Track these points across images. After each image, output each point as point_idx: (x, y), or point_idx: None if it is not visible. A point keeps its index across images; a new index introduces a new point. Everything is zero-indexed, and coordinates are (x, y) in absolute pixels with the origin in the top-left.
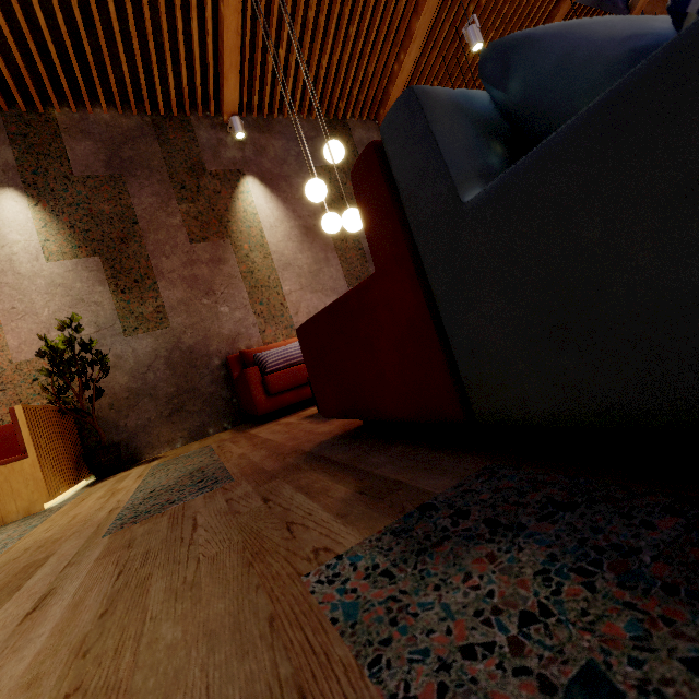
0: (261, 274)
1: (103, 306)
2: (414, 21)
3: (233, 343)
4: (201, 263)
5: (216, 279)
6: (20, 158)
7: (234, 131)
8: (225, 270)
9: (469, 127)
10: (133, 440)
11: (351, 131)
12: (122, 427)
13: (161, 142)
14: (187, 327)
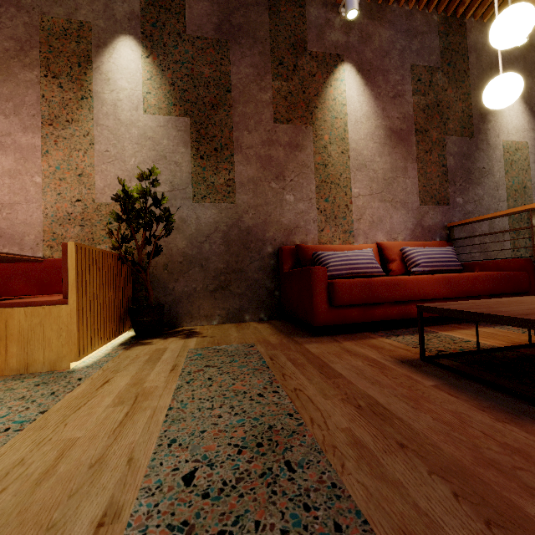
0: (334, 170)
1: (181, 167)
2: None
3: (289, 234)
4: (279, 145)
5: (289, 164)
6: (144, 9)
7: (347, 8)
8: (300, 157)
9: None
10: (176, 305)
11: (466, 32)
12: (170, 289)
13: (271, 13)
14: (250, 206)
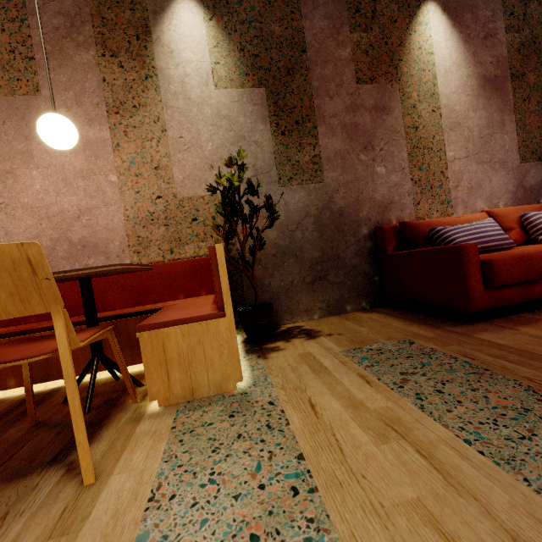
0: (425, 132)
1: (262, 147)
2: None
3: (383, 212)
4: (364, 110)
5: (377, 131)
6: None
7: None
8: (388, 121)
9: None
10: (274, 302)
11: None
12: (266, 286)
13: None
14: (340, 184)
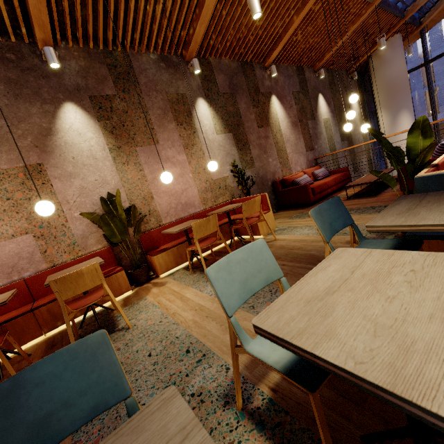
0: (280, 144)
1: (235, 156)
2: (350, 25)
3: (274, 175)
4: (262, 138)
5: (267, 145)
6: (202, 82)
7: (273, 73)
8: (269, 141)
9: None
10: None
11: (304, 73)
12: None
13: (245, 76)
14: (260, 167)
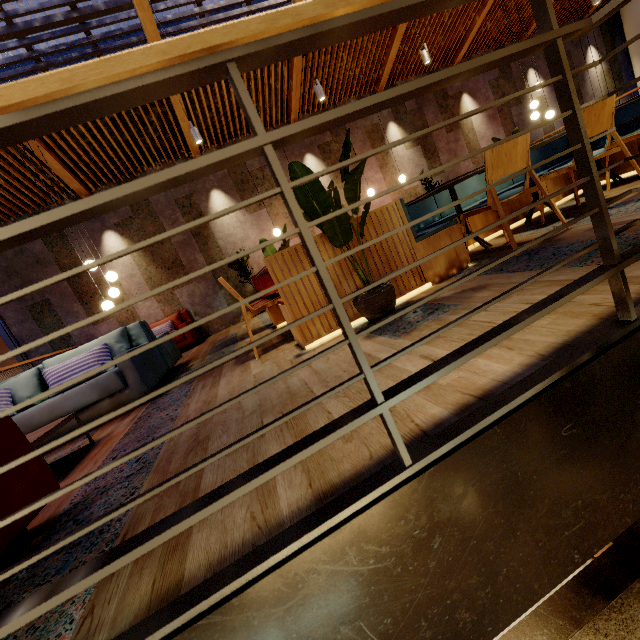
0: (473, 144)
1: (424, 166)
2: None
3: None
4: (451, 142)
5: (457, 149)
6: (391, 108)
7: None
8: (460, 144)
9: None
10: None
11: None
12: None
13: None
14: (450, 172)
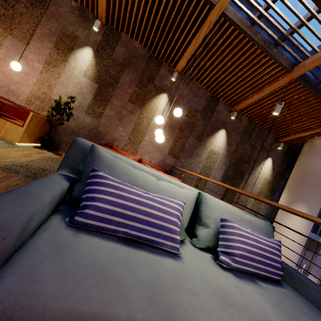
0: (141, 127)
1: (86, 100)
2: (267, 86)
3: (113, 140)
4: (126, 109)
5: (126, 117)
6: (101, 41)
7: (172, 77)
8: (131, 117)
9: (82, 156)
10: (61, 144)
11: (217, 104)
12: (61, 138)
13: (147, 64)
14: (104, 125)
